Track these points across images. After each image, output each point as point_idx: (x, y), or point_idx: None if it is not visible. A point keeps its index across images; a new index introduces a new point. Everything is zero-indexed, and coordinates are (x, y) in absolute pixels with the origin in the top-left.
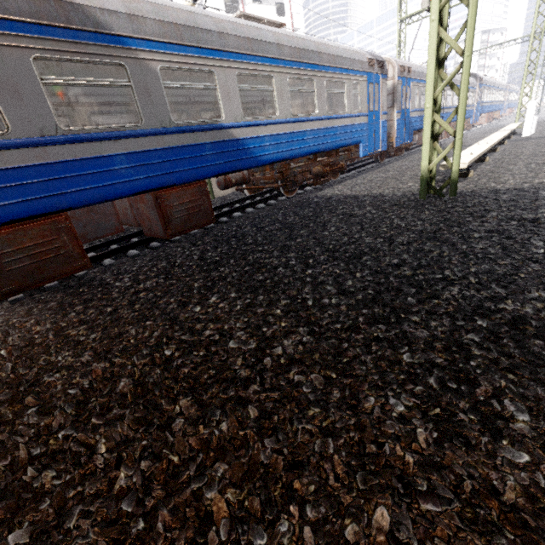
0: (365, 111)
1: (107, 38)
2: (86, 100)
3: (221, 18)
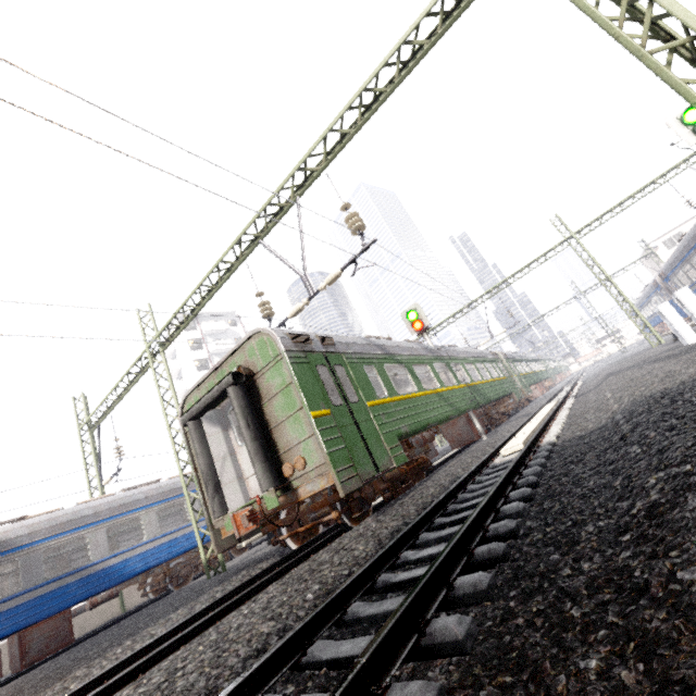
0: None
1: (11, 550)
2: (13, 566)
3: (101, 503)
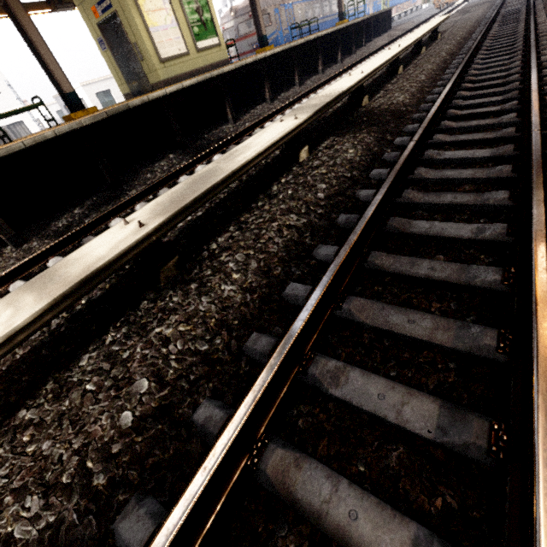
0: (362, 5)
1: None
2: None
3: None
